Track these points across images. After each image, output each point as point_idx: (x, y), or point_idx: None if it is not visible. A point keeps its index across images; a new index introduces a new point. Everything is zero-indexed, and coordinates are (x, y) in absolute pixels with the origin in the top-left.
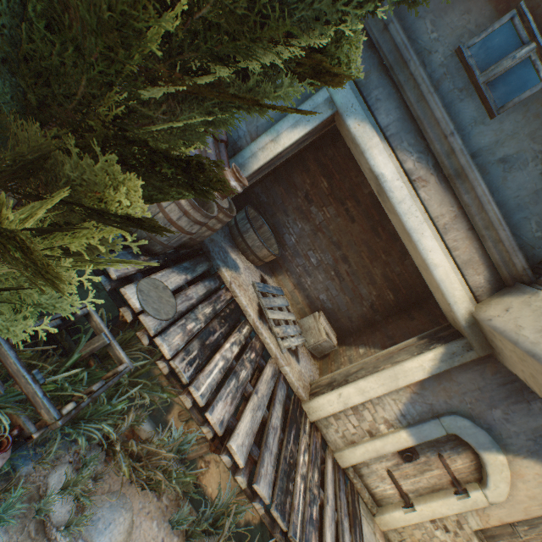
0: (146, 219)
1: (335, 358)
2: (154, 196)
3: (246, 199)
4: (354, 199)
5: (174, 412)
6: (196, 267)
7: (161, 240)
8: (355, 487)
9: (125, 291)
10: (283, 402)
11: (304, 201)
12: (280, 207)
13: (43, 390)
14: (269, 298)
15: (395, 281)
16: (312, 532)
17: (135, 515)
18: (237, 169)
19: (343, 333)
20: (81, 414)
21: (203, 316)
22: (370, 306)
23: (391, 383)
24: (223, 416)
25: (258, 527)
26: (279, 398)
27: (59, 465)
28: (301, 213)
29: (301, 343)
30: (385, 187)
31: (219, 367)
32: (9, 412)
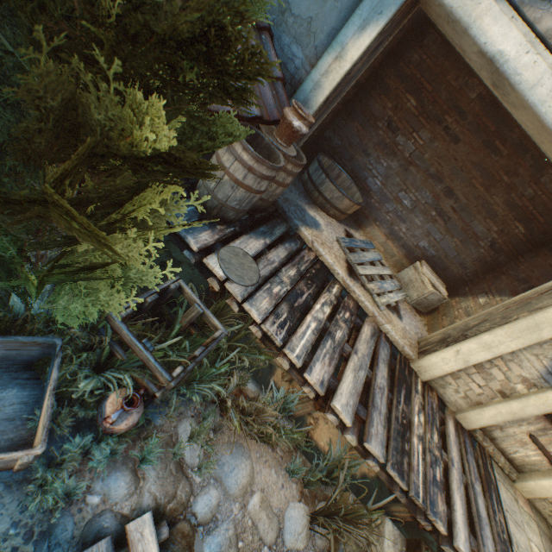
0: (182, 152)
1: (446, 312)
2: (204, 145)
3: (316, 148)
4: (455, 111)
5: (276, 373)
6: (274, 230)
7: (232, 206)
8: (485, 450)
9: (208, 262)
10: (387, 362)
11: (386, 132)
12: (358, 148)
13: (154, 357)
14: (358, 253)
15: (525, 208)
16: (436, 493)
17: (254, 462)
18: (299, 106)
19: (454, 283)
20: (193, 376)
21: (288, 279)
22: (489, 247)
23: (530, 335)
24: (323, 376)
25: (375, 480)
26: (382, 358)
27: (184, 418)
28: (384, 149)
29: (401, 298)
30: (506, 71)
31: (312, 329)
32: (133, 375)
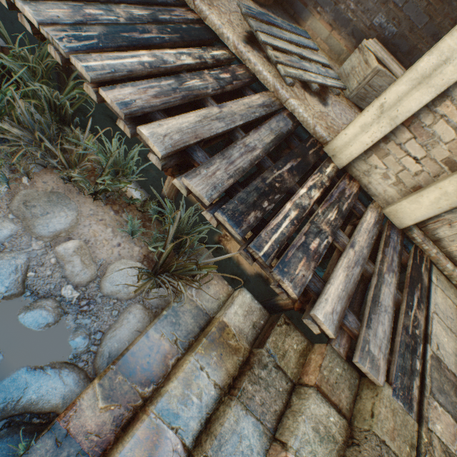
0: None
1: None
2: None
3: None
4: None
5: None
6: None
7: None
8: (425, 256)
9: None
10: (278, 133)
11: None
12: None
13: None
14: (270, 27)
15: None
16: (300, 259)
17: (83, 217)
18: None
19: None
20: None
21: (126, 14)
22: None
23: None
24: (132, 101)
25: None
26: (272, 128)
27: None
28: None
29: (331, 85)
30: None
31: (141, 61)
32: None
